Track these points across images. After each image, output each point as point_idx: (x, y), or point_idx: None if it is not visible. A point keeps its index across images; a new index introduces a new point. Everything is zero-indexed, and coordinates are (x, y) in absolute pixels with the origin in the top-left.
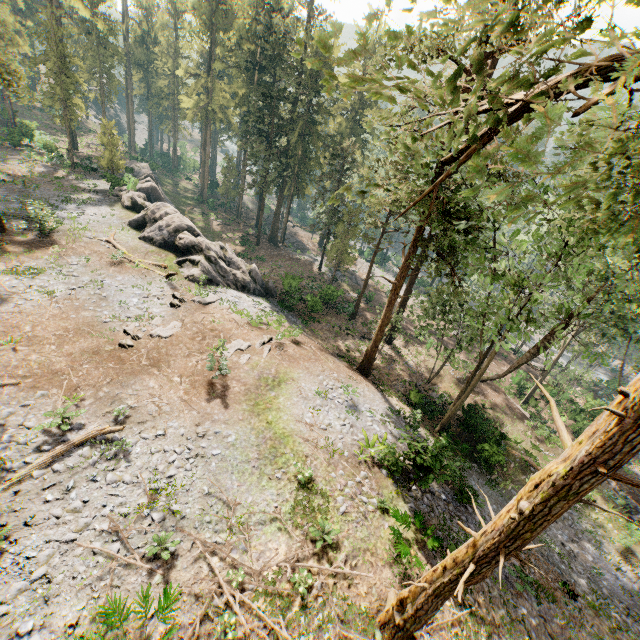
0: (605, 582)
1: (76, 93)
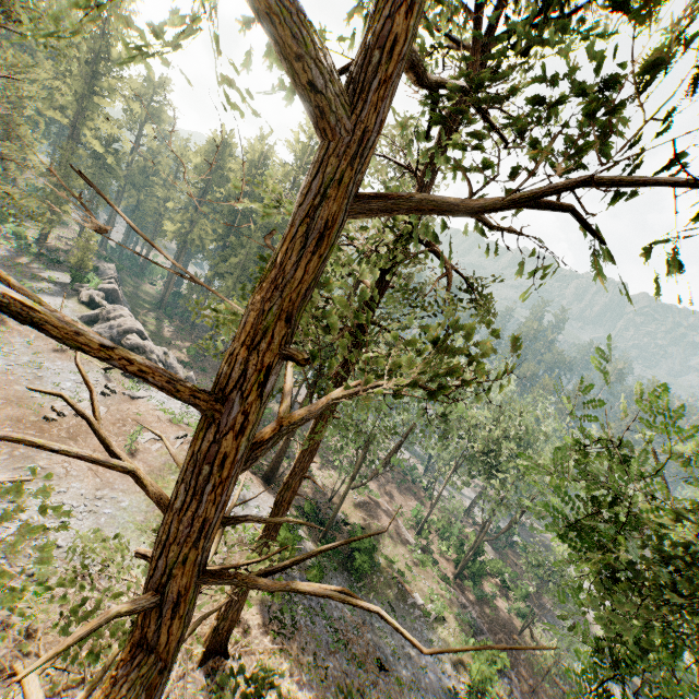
0: (428, 679)
1: (68, 202)
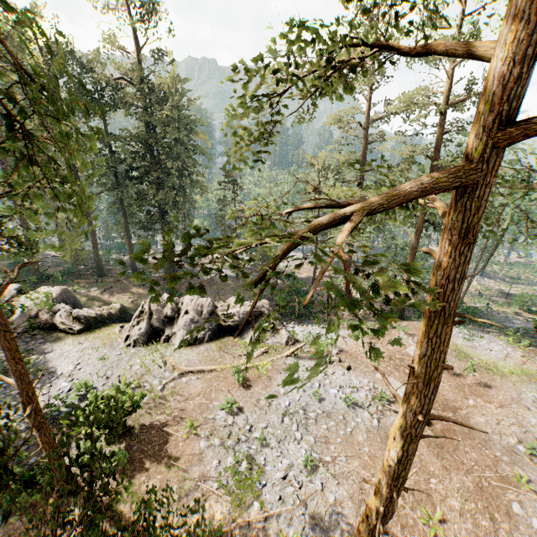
0: None
1: None
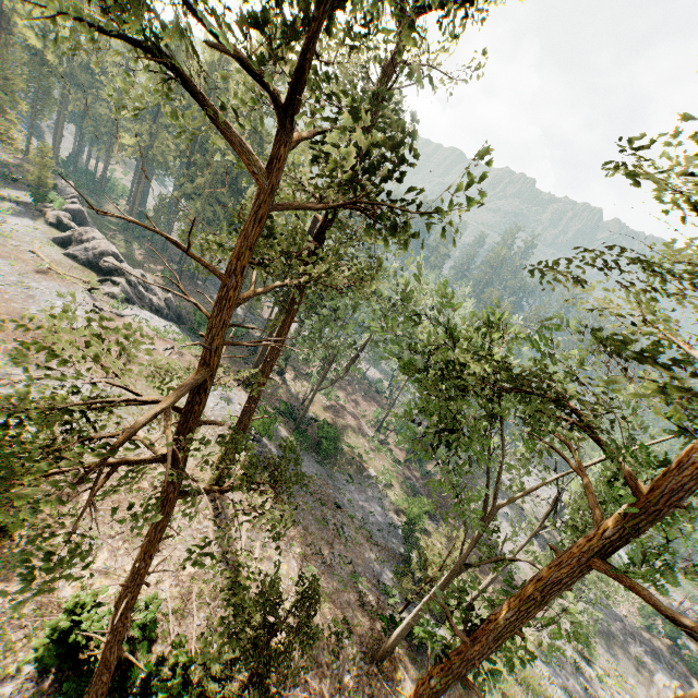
0: (375, 519)
1: (13, 109)
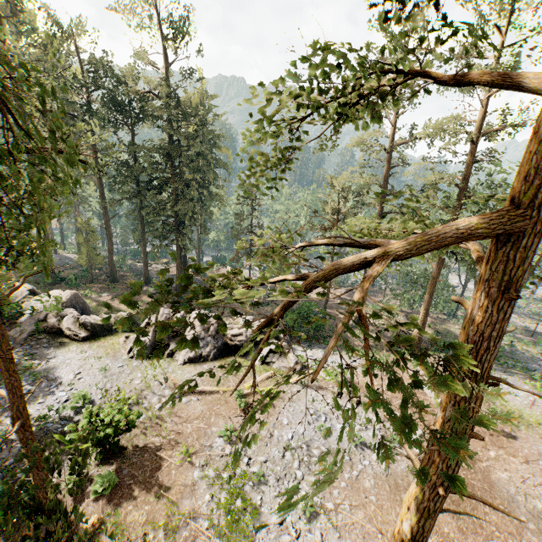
0: None
1: None
